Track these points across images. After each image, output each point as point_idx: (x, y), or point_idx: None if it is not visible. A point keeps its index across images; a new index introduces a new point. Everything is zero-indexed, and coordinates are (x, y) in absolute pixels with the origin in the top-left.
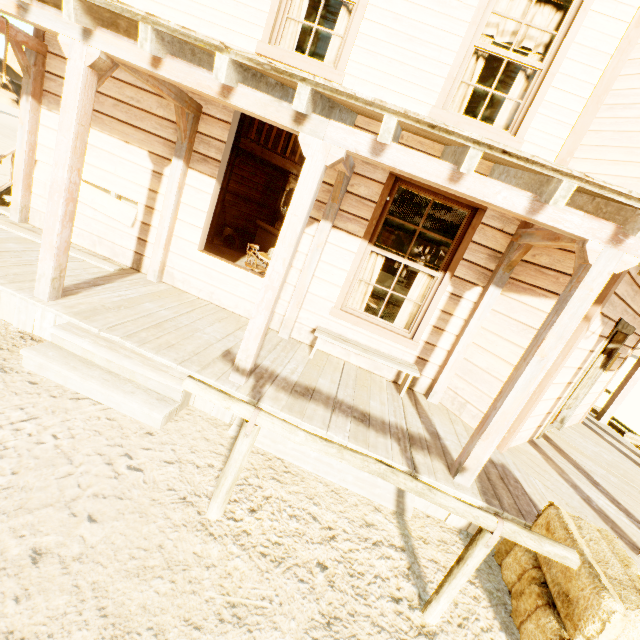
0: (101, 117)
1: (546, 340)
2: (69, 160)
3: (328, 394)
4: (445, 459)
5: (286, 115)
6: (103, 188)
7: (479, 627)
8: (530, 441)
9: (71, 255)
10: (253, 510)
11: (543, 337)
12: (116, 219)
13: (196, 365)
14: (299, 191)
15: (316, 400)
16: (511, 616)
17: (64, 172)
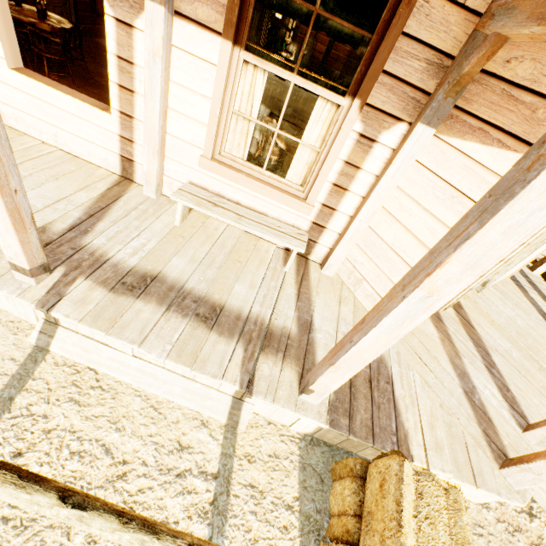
0: None
1: (444, 268)
2: None
3: (174, 282)
4: (303, 363)
5: None
6: None
7: None
8: (434, 315)
9: None
10: (19, 454)
11: (441, 260)
12: None
13: None
14: None
15: (149, 295)
16: None
17: None
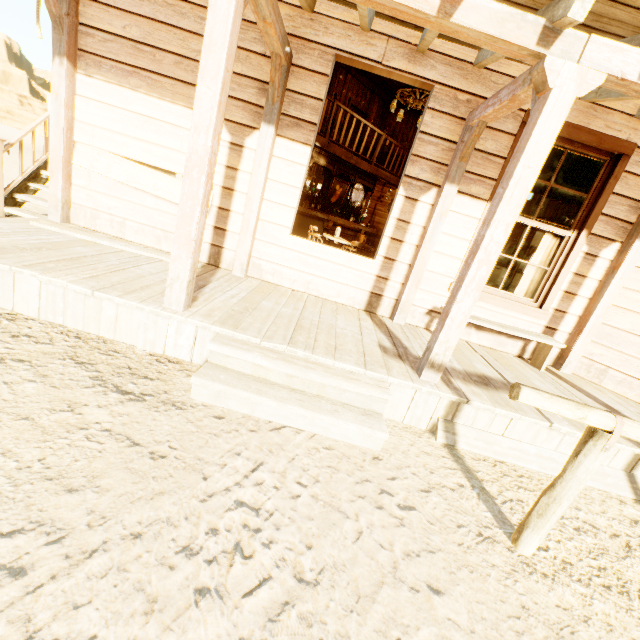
0: (159, 80)
1: None
2: (214, 120)
3: (499, 380)
4: None
5: (530, 32)
6: (162, 171)
7: None
8: None
9: (144, 255)
10: None
11: None
12: None
13: (378, 367)
14: (537, 135)
15: (500, 388)
16: None
17: (207, 138)
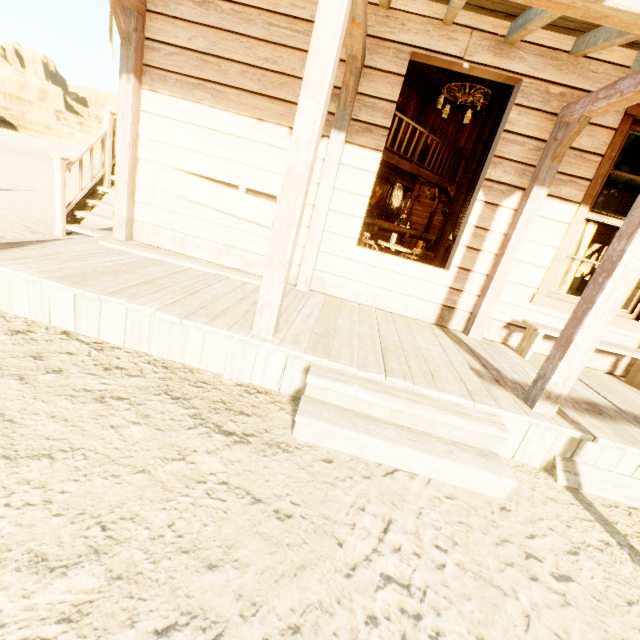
0: (224, 91)
1: None
2: (316, 134)
3: (608, 406)
4: None
5: None
6: (223, 184)
7: None
8: None
9: (210, 272)
10: None
11: None
12: (251, 220)
13: (485, 397)
14: None
15: (616, 418)
16: None
17: (308, 153)
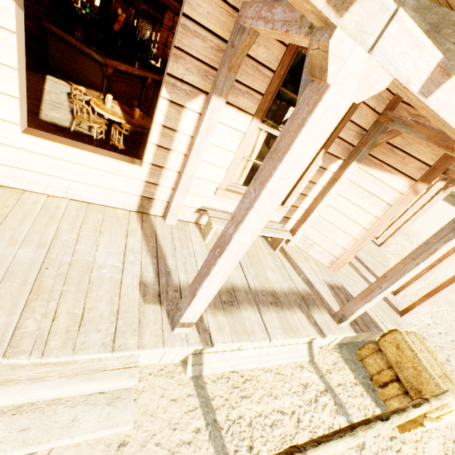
0: None
1: (439, 251)
2: None
3: (243, 287)
4: (325, 306)
5: None
6: None
7: (371, 415)
8: None
9: None
10: (250, 448)
11: (437, 248)
12: None
13: (130, 336)
14: (300, 144)
15: (242, 303)
16: (377, 394)
17: None
